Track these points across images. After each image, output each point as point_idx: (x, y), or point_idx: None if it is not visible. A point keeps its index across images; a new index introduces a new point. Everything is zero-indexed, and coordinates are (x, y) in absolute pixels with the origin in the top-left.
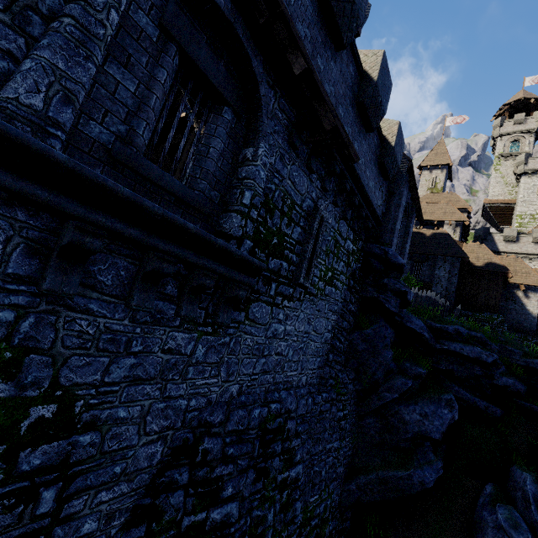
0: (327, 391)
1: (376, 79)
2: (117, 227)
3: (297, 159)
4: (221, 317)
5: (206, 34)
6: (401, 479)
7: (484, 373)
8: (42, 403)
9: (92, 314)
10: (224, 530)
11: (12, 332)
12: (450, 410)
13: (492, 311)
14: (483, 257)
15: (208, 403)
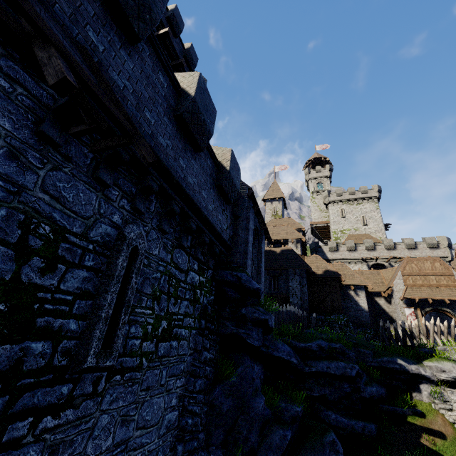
0: None
1: (193, 94)
2: None
3: (66, 163)
4: None
5: None
6: None
7: (352, 388)
8: None
9: None
10: None
11: None
12: None
13: (338, 312)
14: (321, 266)
15: None
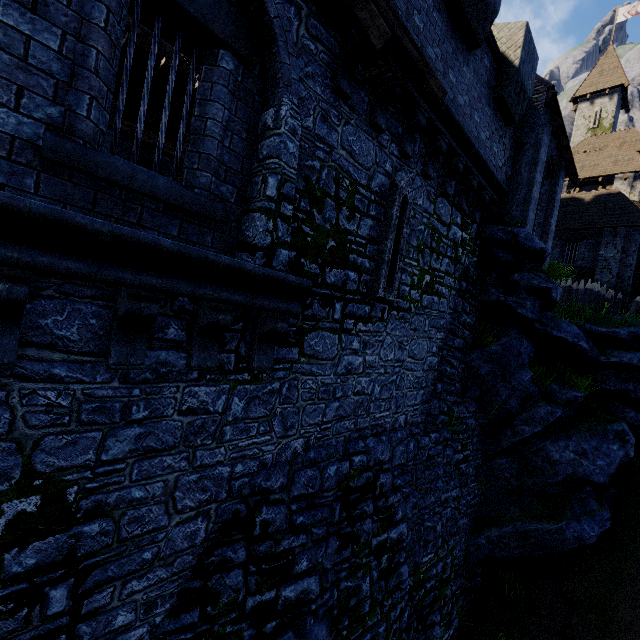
0: (437, 430)
1: None
2: (42, 262)
3: (352, 114)
4: (257, 360)
5: None
6: (548, 533)
7: None
8: (18, 496)
9: (60, 381)
10: (303, 607)
11: None
12: (622, 445)
13: None
14: None
15: (262, 466)
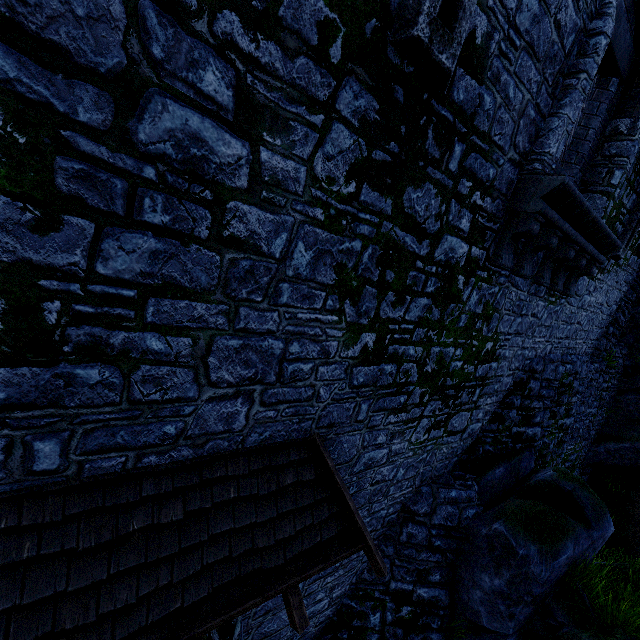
0: (597, 362)
1: None
2: (569, 230)
3: None
4: (570, 290)
5: (625, 2)
6: None
7: None
8: (490, 341)
9: (517, 288)
10: (531, 443)
11: (494, 299)
12: None
13: None
14: None
15: (535, 356)
